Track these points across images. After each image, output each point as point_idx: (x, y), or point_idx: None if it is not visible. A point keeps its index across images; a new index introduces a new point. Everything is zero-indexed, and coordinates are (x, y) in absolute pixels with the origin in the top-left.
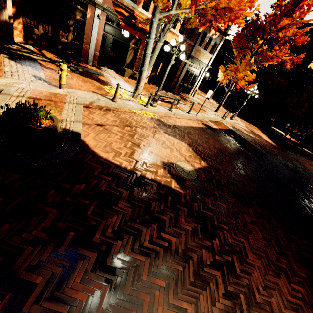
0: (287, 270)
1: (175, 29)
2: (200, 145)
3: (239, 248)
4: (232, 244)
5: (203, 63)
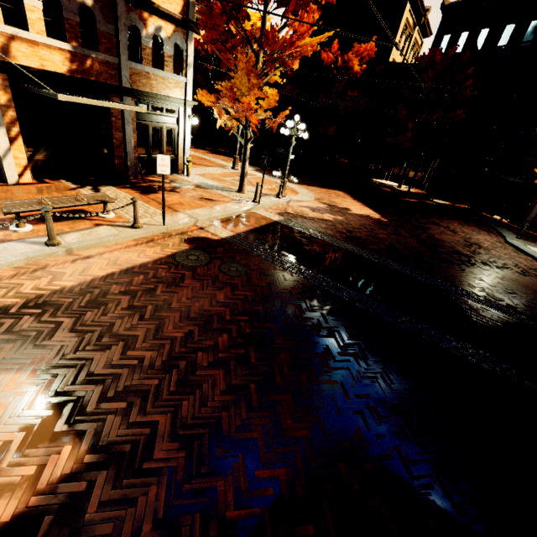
0: None
1: (30, 30)
2: (120, 337)
3: None
4: None
5: (170, 99)
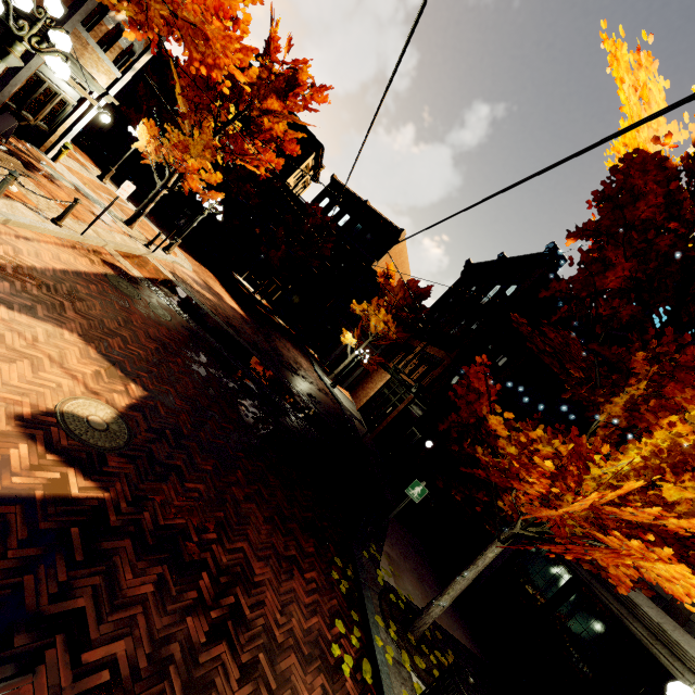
0: (298, 556)
1: None
2: (115, 332)
3: (240, 566)
4: (229, 566)
5: (93, 80)
